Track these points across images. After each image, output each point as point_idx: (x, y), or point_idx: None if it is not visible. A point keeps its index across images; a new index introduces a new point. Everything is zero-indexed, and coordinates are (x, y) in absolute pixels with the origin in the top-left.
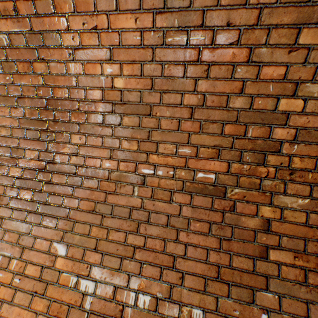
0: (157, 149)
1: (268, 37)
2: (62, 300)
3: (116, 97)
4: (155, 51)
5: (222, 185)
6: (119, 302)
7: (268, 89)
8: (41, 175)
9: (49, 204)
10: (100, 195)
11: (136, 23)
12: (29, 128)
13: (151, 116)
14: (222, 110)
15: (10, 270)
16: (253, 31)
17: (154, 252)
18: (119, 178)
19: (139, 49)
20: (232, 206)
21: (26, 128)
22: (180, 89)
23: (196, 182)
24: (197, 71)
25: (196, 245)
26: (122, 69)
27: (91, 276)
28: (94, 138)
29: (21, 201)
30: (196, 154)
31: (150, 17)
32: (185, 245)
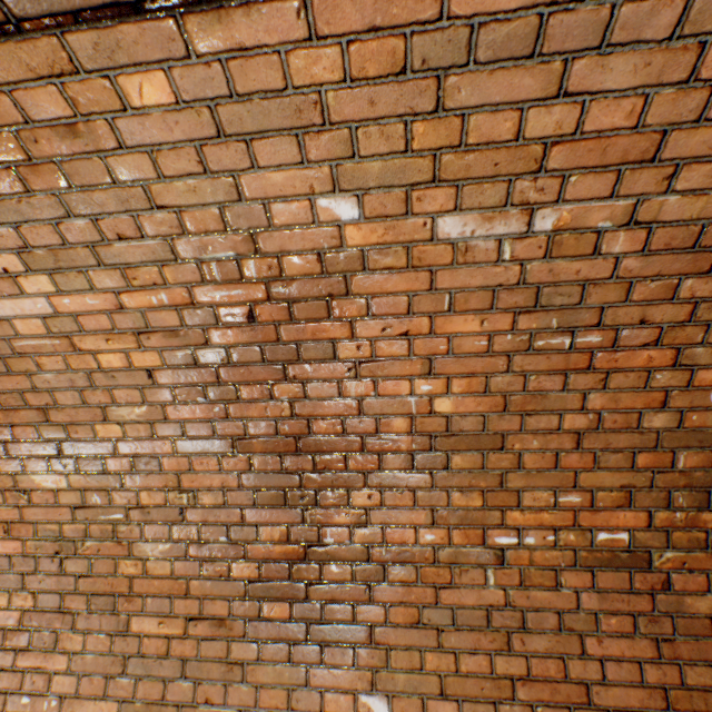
0: (520, 502)
1: (706, 333)
2: None
3: (436, 426)
4: (512, 358)
5: (642, 548)
6: None
7: (707, 399)
8: (300, 570)
9: (329, 623)
10: (424, 593)
11: (482, 324)
12: (262, 488)
13: (504, 449)
14: (631, 432)
15: None
16: (681, 328)
17: (549, 682)
18: (456, 558)
19: (483, 358)
20: (665, 582)
21: (256, 489)
22: (556, 407)
23: (596, 548)
24: (586, 381)
25: (618, 658)
26: (450, 386)
27: None
28: (397, 494)
29: (270, 624)
30: (591, 503)
31: (509, 317)
32: (600, 661)
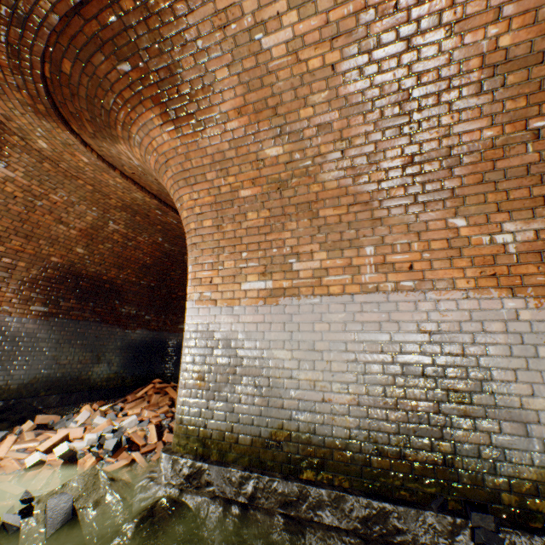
0: None
1: None
2: (482, 254)
3: (498, 58)
4: None
5: None
6: (544, 239)
7: None
8: (409, 170)
9: (427, 192)
10: (485, 166)
11: None
12: (387, 129)
13: (543, 63)
14: None
15: (414, 251)
16: None
17: None
18: (506, 142)
19: None
20: None
21: (383, 130)
22: None
23: None
24: None
25: None
26: (510, 25)
27: (503, 231)
28: (469, 112)
29: (393, 199)
30: None
31: None
32: None
